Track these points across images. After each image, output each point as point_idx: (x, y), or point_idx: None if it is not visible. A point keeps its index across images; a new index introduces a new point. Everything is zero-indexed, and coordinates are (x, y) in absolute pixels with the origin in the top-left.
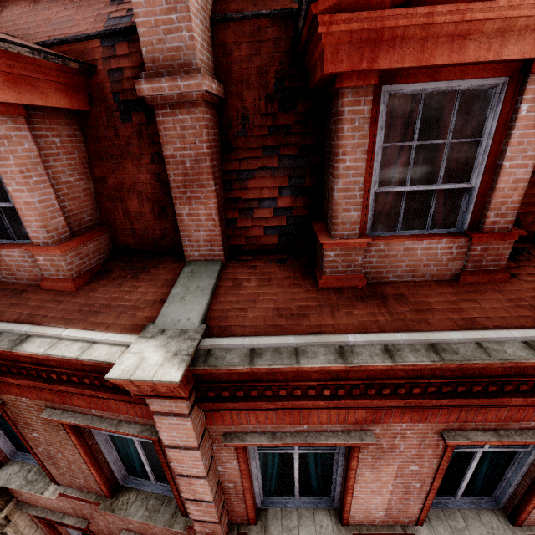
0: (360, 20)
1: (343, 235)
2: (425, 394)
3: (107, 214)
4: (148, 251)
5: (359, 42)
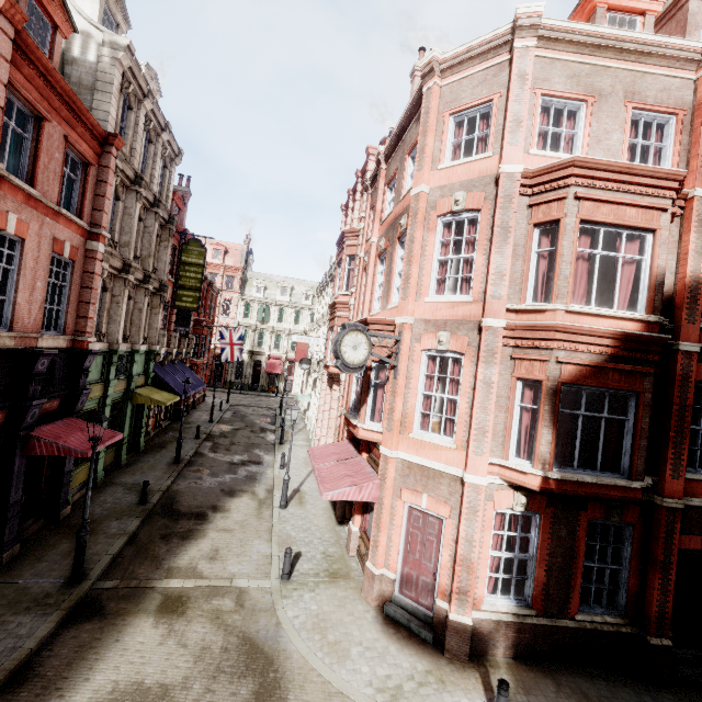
0: None
1: None
2: (64, 106)
3: None
4: None
5: None
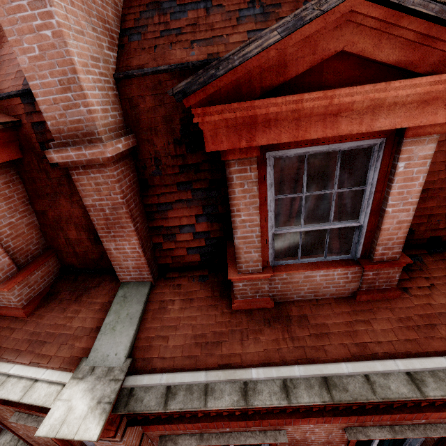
0: (232, 109)
1: (248, 270)
2: (324, 411)
3: (52, 240)
4: (90, 270)
5: (235, 125)
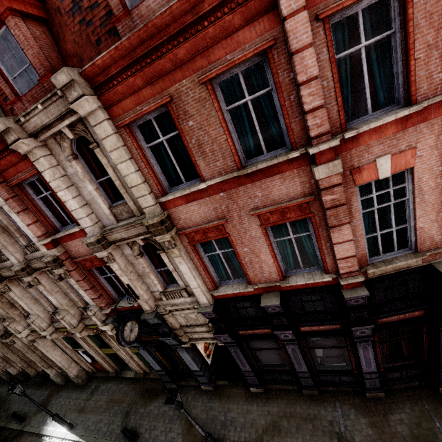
0: None
1: None
2: None
3: None
4: None
5: None
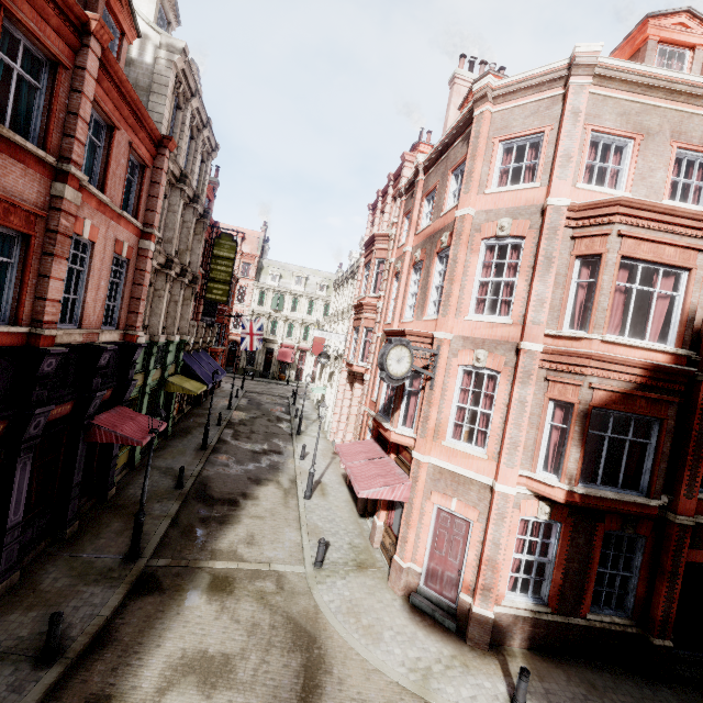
0: None
1: None
2: (131, 114)
3: None
4: None
5: None
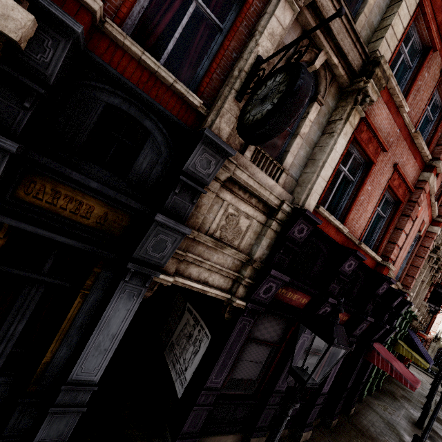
0: None
1: None
2: None
3: None
4: None
5: None
